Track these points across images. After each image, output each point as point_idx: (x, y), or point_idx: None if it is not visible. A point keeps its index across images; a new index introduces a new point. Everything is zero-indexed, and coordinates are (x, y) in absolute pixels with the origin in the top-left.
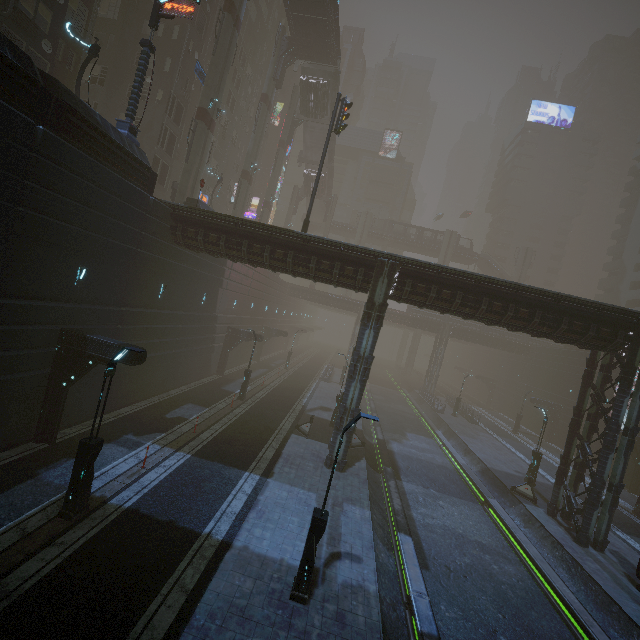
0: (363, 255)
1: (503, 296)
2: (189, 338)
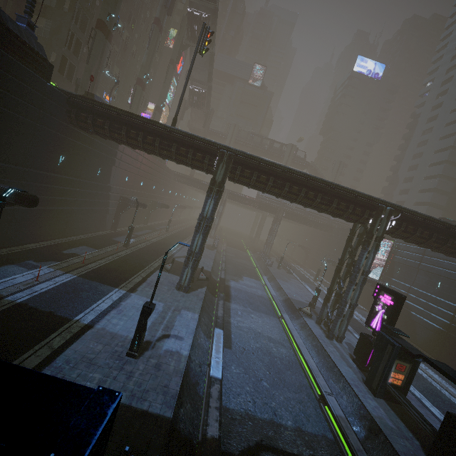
0: (209, 146)
1: (299, 182)
2: (86, 200)
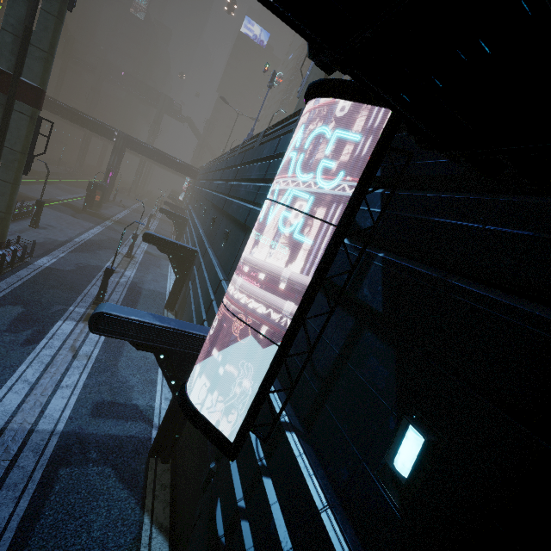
0: None
1: (66, 109)
2: None
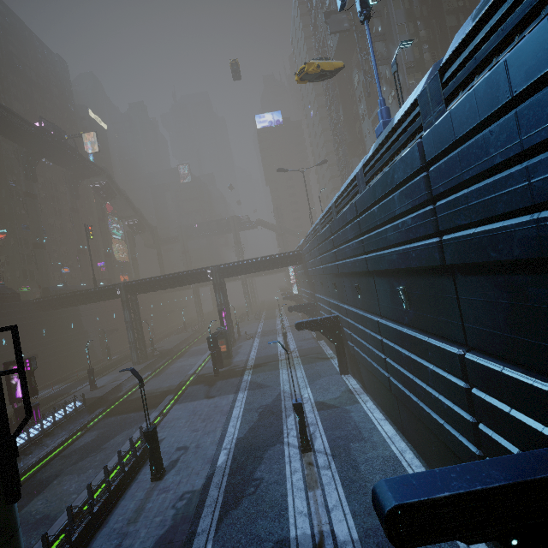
0: (110, 287)
1: (162, 280)
2: (72, 345)
